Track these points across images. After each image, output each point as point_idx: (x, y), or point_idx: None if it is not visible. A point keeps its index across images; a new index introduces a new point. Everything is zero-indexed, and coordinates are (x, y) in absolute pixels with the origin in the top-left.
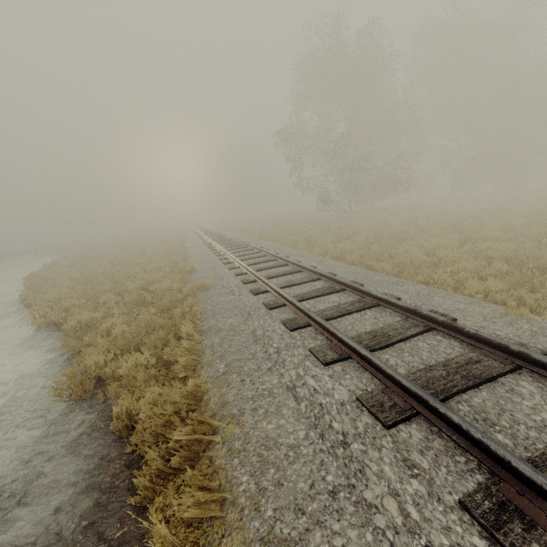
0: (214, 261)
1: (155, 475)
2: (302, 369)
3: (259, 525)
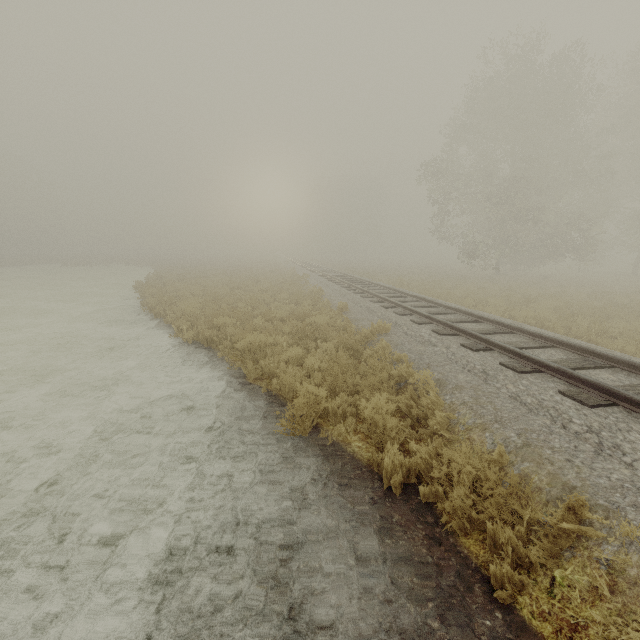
0: (365, 303)
1: (509, 564)
2: None
3: None
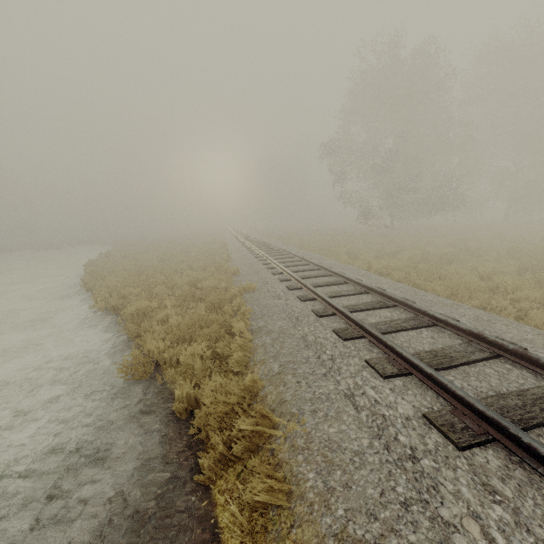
0: (256, 266)
1: (218, 459)
2: (360, 379)
3: (331, 521)
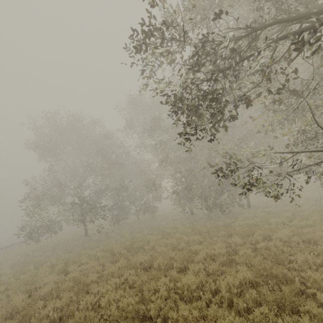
0: None
1: None
2: None
3: None
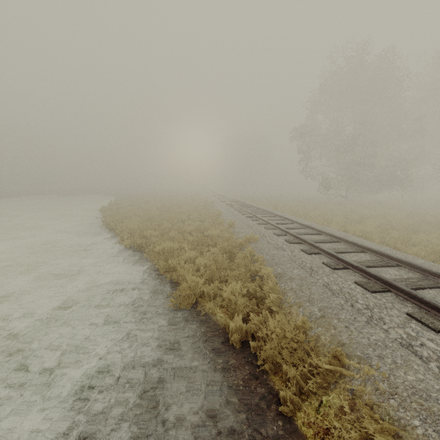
0: (247, 221)
1: (294, 392)
2: (411, 330)
3: None
